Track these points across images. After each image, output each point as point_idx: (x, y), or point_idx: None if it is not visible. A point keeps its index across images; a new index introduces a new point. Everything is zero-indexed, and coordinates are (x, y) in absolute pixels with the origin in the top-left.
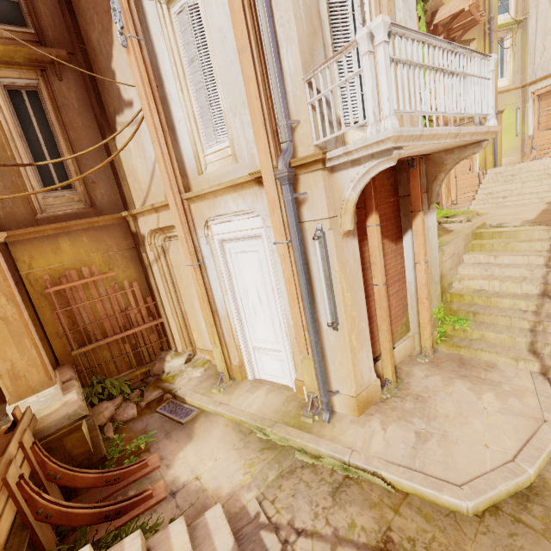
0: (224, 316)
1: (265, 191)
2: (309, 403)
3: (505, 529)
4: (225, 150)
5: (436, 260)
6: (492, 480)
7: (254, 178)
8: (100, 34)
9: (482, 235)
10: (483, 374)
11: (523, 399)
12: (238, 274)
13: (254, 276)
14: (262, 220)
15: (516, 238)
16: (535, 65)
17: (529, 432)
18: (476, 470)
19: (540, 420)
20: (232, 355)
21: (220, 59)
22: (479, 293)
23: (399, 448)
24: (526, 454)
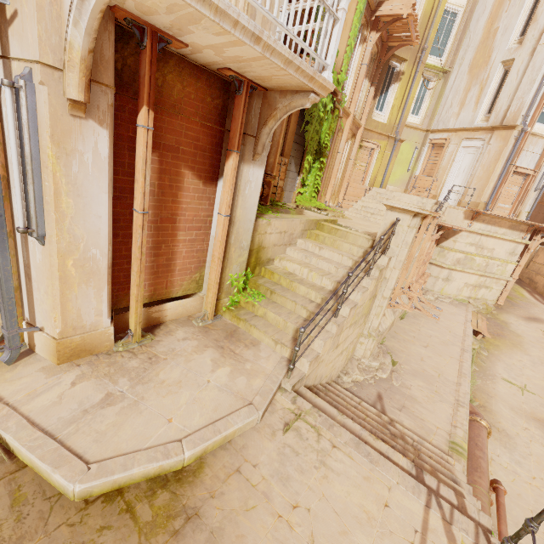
0: None
1: None
2: None
3: (103, 521)
4: None
5: (249, 223)
6: (134, 460)
7: None
8: None
9: (323, 227)
10: (239, 350)
11: (253, 379)
12: None
13: None
14: None
15: (346, 240)
16: (440, 117)
17: (226, 413)
18: (130, 446)
19: (247, 402)
20: None
21: None
22: (288, 275)
23: (66, 409)
24: (200, 435)
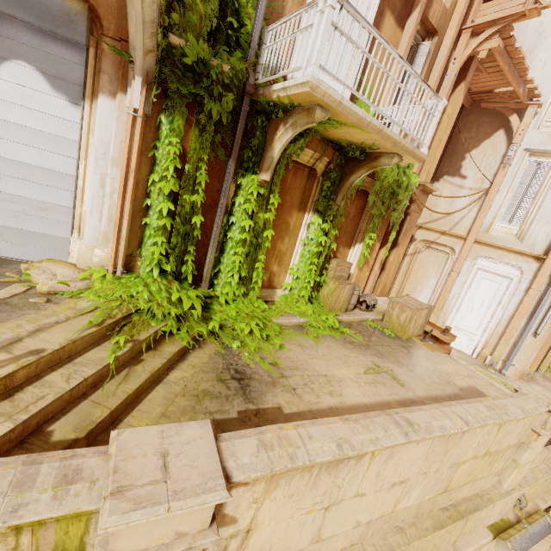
0: (449, 303)
1: (543, 266)
2: (493, 364)
3: None
4: (511, 230)
5: None
6: None
7: (536, 256)
8: (470, 138)
9: None
10: None
11: None
12: (475, 288)
13: (486, 293)
14: (519, 273)
15: None
16: None
17: None
18: None
19: None
20: (437, 324)
21: (549, 199)
22: None
23: None
24: None
